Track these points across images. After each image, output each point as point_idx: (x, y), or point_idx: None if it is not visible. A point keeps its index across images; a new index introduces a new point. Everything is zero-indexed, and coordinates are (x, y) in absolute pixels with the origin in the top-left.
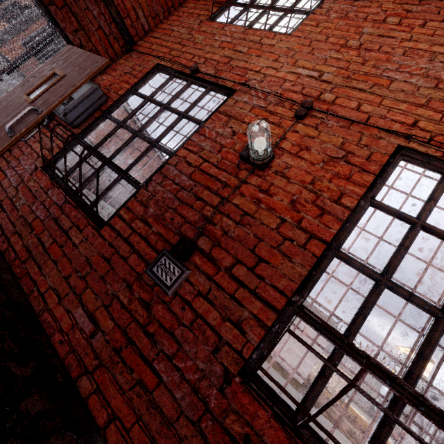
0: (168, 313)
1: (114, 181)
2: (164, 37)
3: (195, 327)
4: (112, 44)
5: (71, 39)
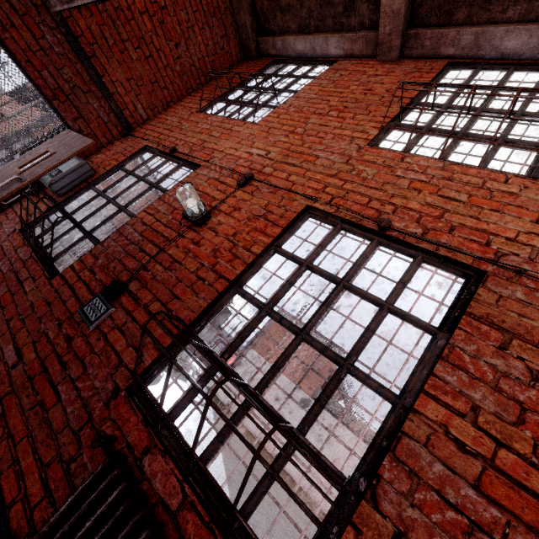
0: (85, 344)
1: (78, 239)
2: (159, 125)
3: (103, 354)
4: (110, 129)
5: (71, 125)
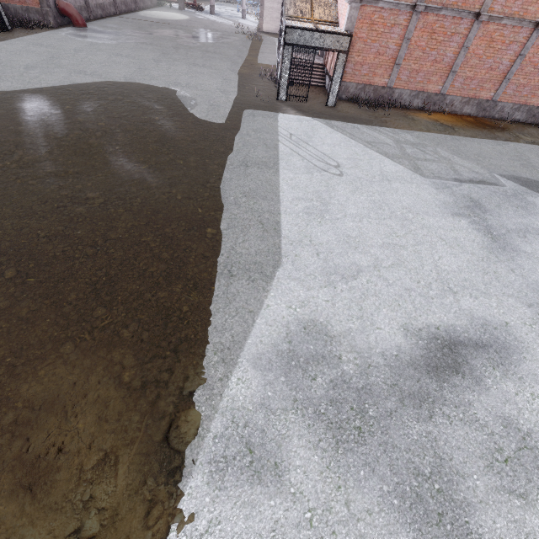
0: None
1: None
2: None
3: None
4: None
5: None
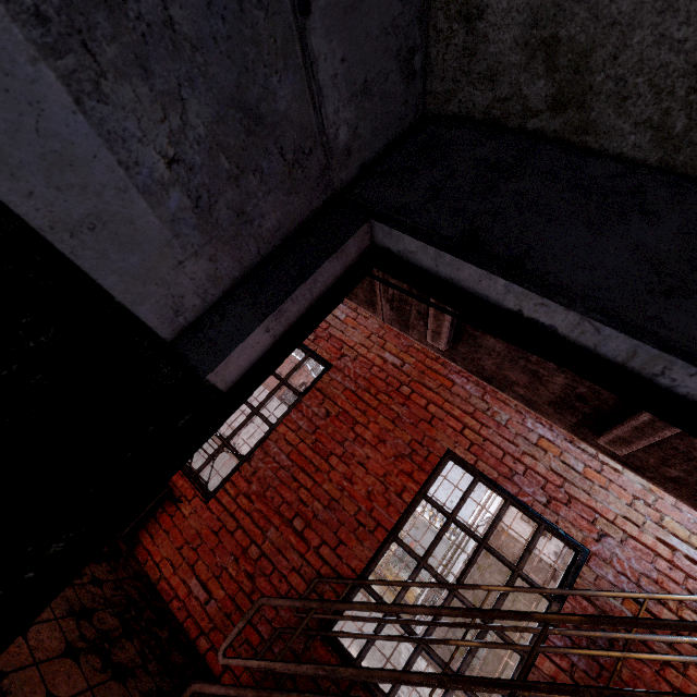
0: None
1: None
2: None
3: None
4: None
5: None
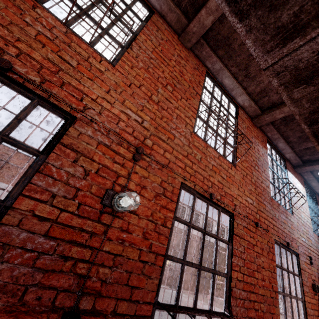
0: None
1: None
2: None
3: None
4: None
5: None
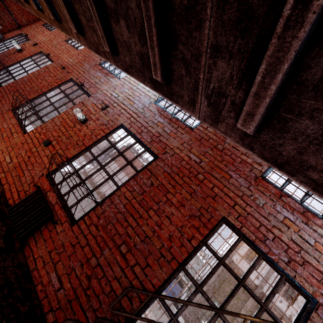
0: None
1: None
2: (29, 27)
3: None
4: (13, 26)
5: None
